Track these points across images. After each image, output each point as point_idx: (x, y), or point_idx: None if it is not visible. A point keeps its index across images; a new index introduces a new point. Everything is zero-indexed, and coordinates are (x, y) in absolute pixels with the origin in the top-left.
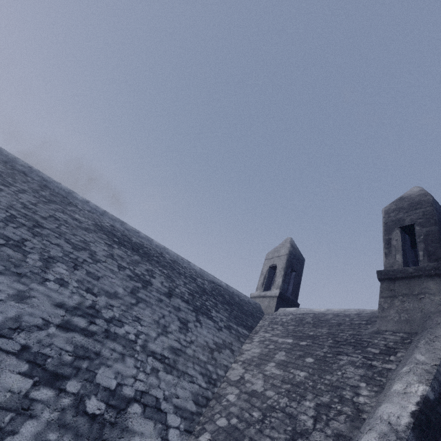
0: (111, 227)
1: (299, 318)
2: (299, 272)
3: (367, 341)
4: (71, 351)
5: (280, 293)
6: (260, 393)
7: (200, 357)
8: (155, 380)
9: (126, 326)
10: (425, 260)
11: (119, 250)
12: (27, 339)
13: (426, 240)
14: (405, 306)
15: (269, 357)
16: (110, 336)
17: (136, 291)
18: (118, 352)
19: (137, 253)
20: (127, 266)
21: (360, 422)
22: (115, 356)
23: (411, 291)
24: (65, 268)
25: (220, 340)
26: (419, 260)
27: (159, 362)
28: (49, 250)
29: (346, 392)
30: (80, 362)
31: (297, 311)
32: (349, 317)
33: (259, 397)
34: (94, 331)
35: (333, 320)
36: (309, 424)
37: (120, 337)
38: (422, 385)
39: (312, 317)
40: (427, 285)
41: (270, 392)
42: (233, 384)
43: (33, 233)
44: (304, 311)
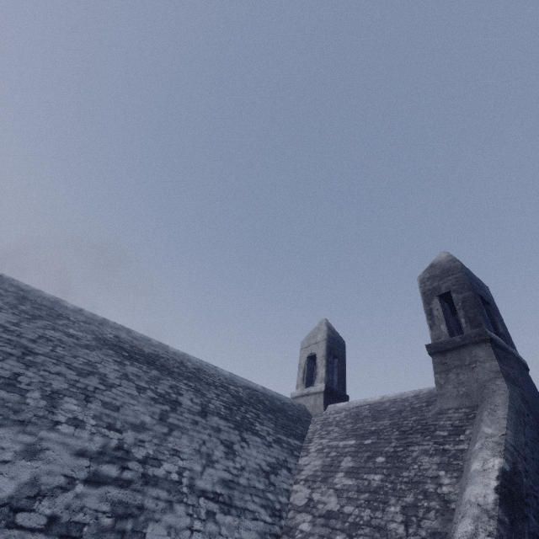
0: (116, 339)
1: (354, 412)
2: (342, 358)
3: (433, 424)
4: (109, 511)
5: (326, 386)
6: (337, 511)
7: (256, 486)
8: (214, 526)
9: (165, 465)
10: (468, 327)
11: (132, 367)
12: (53, 507)
13: (464, 306)
14: (460, 378)
15: (334, 468)
16: (150, 481)
17: (165, 416)
18: (163, 500)
19: (154, 366)
20: (146, 386)
21: (450, 513)
22: (161, 506)
23: (463, 361)
24: (75, 403)
25: (273, 458)
26: (463, 327)
27: (213, 502)
28: (51, 382)
29: (428, 485)
30: (122, 524)
31: (349, 405)
32: (408, 401)
33: (337, 517)
34: (129, 479)
35: (392, 408)
36: (400, 531)
37: (161, 480)
38: (497, 458)
39: (368, 409)
40: (476, 353)
41: (348, 507)
42: (302, 509)
43: (25, 363)
44: (358, 403)
